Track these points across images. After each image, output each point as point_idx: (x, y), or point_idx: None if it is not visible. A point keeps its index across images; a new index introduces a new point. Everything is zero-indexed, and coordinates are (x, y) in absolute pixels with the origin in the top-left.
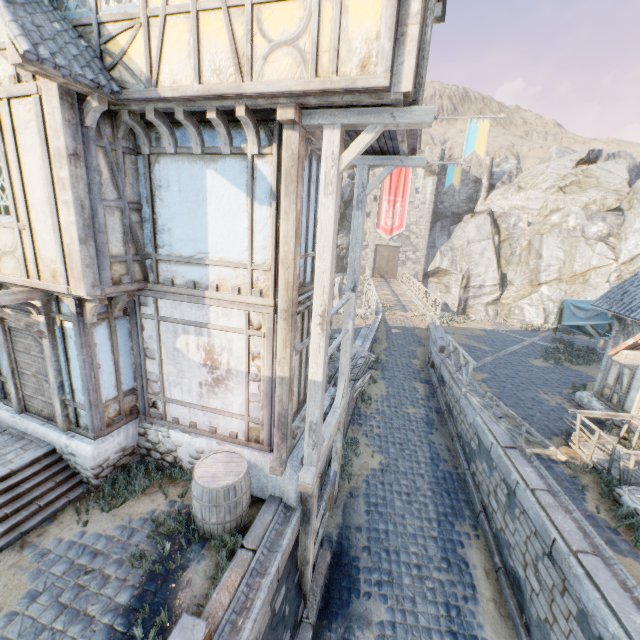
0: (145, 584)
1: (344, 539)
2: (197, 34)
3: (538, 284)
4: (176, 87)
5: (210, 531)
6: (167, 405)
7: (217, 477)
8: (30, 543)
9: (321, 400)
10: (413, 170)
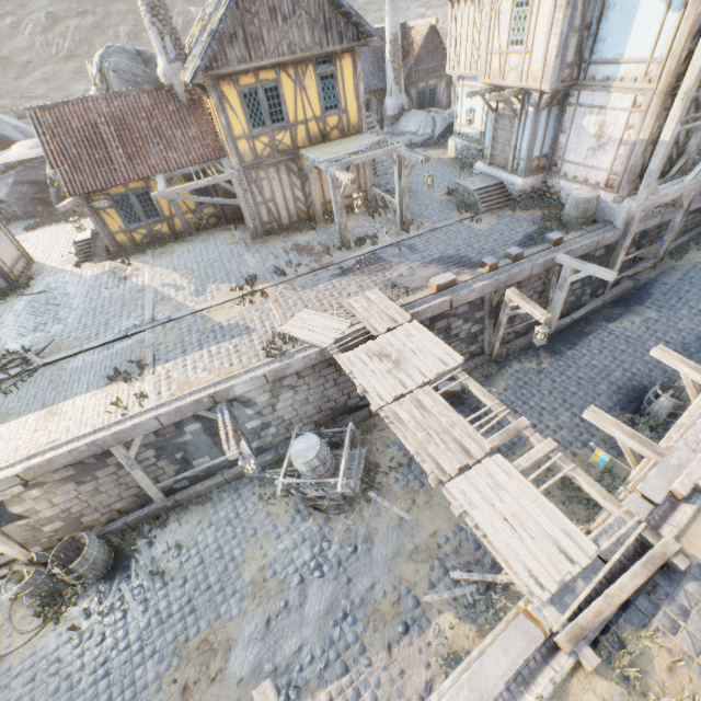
0: (537, 230)
1: (648, 285)
2: None
3: None
4: None
5: (569, 222)
6: (563, 165)
7: (582, 195)
8: (494, 213)
9: (662, 155)
10: None
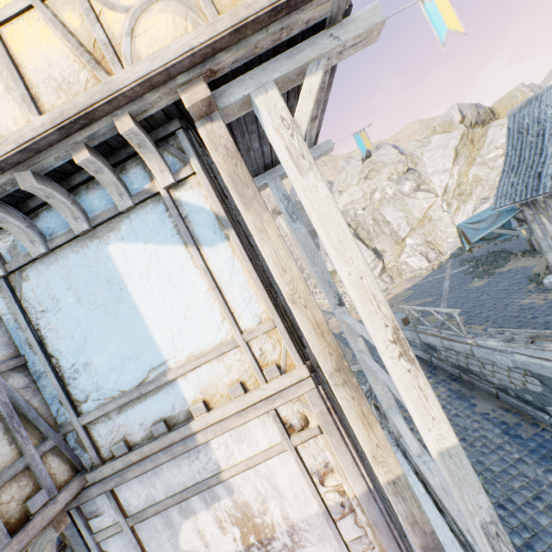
0: None
1: None
2: (7, 54)
3: (402, 240)
4: (2, 139)
5: None
6: None
7: None
8: None
9: (474, 474)
10: None
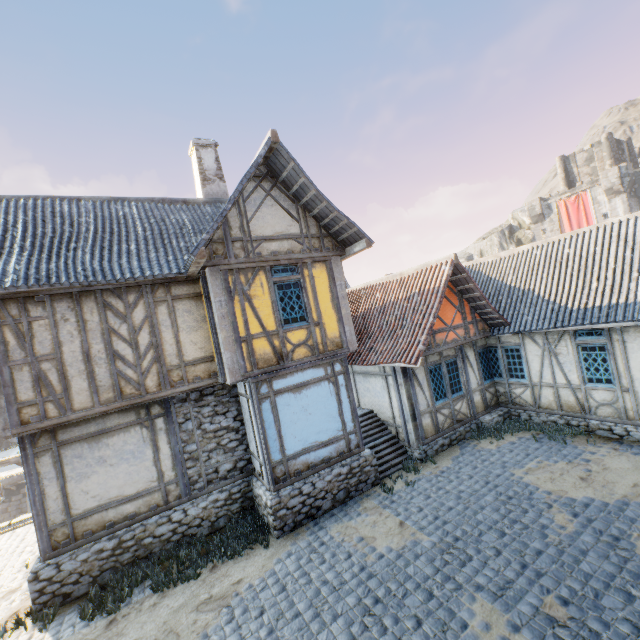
0: None
1: None
2: None
3: None
4: None
5: None
6: None
7: None
8: None
9: None
10: (592, 200)
